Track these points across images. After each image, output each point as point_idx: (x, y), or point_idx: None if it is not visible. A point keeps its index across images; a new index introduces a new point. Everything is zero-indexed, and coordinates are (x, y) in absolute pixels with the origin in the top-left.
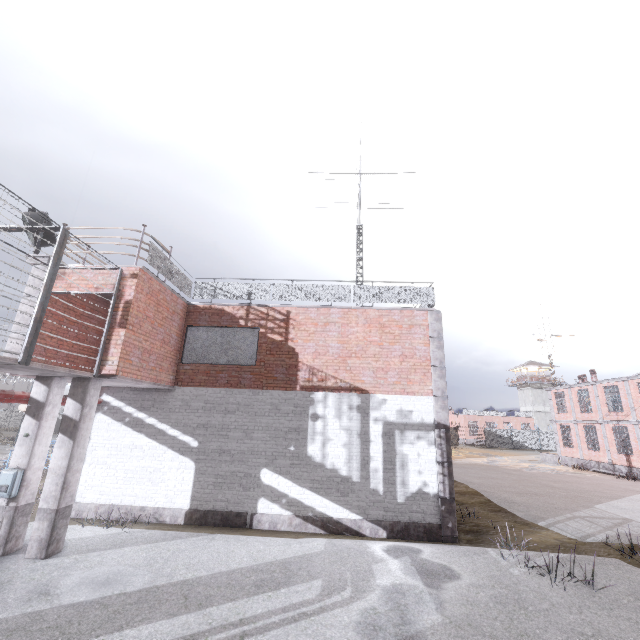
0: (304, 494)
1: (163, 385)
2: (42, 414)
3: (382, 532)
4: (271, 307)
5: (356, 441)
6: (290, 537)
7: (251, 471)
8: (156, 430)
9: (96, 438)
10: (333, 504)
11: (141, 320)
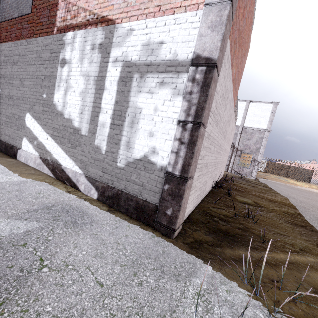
0: (47, 139)
1: None
2: None
3: (94, 192)
4: None
5: (91, 89)
6: (15, 169)
7: (21, 114)
8: None
9: None
10: (64, 153)
11: None
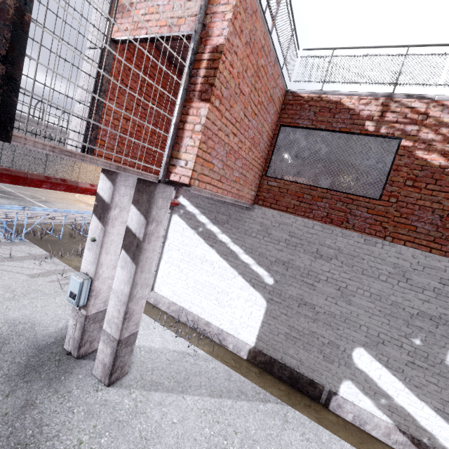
0: (421, 410)
1: (243, 202)
2: (107, 218)
3: None
4: (436, 100)
5: None
6: None
7: (339, 342)
8: (228, 250)
9: (172, 239)
10: None
11: (232, 95)
